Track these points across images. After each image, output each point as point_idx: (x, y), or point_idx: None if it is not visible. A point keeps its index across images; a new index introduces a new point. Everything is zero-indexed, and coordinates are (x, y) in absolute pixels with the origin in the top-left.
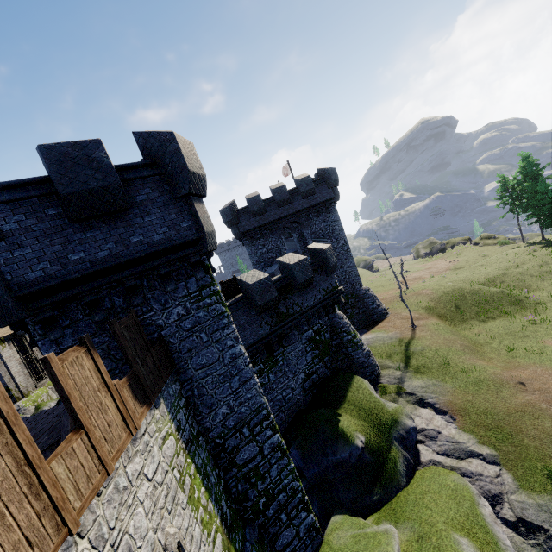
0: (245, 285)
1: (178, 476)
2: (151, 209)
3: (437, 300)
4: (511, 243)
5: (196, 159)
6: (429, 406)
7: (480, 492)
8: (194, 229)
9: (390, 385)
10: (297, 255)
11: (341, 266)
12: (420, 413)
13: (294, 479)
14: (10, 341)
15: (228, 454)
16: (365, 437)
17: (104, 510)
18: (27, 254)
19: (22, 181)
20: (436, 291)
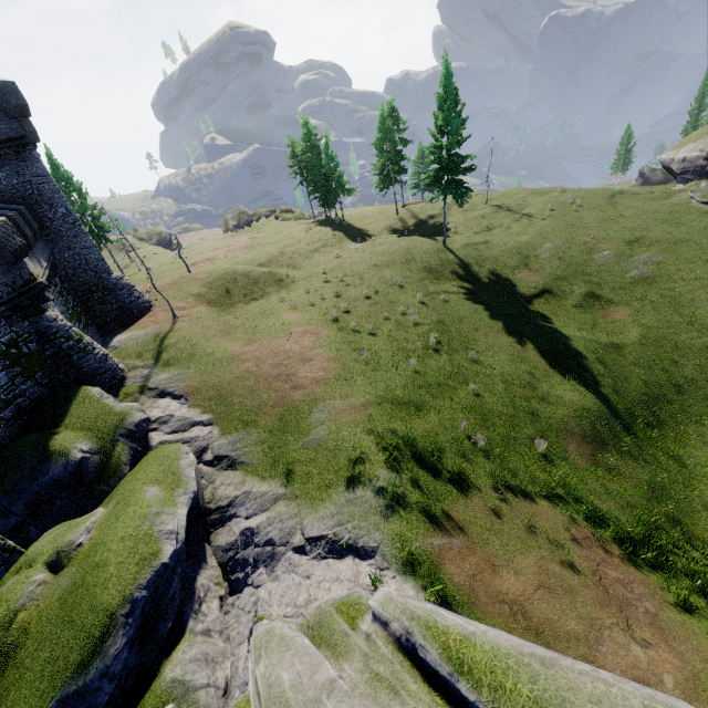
0: None
1: None
2: None
3: (210, 285)
4: (305, 219)
5: None
6: (169, 396)
7: (195, 450)
8: None
9: (133, 386)
10: None
11: (71, 246)
12: (159, 404)
13: None
14: None
15: None
16: (87, 445)
17: None
18: None
19: None
20: (211, 276)
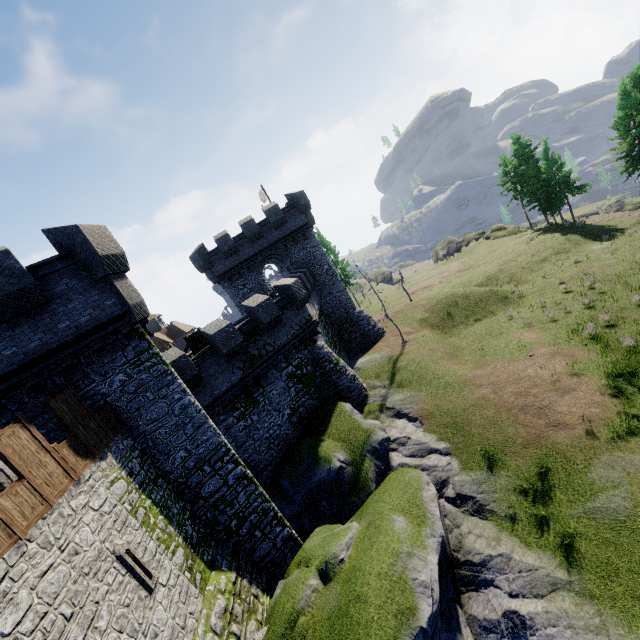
0: (208, 336)
1: (130, 508)
2: (72, 296)
3: (431, 310)
4: (520, 232)
5: (110, 240)
6: (404, 417)
7: (434, 480)
8: (119, 305)
9: (374, 404)
10: (261, 296)
11: (330, 292)
12: (396, 424)
13: (264, 501)
14: None
15: (192, 490)
16: (342, 456)
17: (50, 527)
18: None
19: None
20: (431, 301)
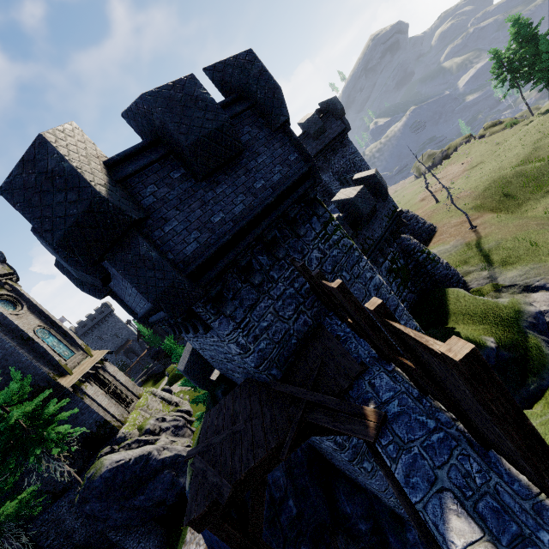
0: None
1: None
2: (258, 148)
3: (482, 196)
4: (519, 122)
5: None
6: (539, 289)
7: None
8: (302, 161)
9: (484, 287)
10: (352, 188)
11: None
12: (533, 299)
13: None
14: (88, 380)
15: None
16: (493, 338)
17: None
18: (175, 227)
19: (136, 147)
20: (476, 189)
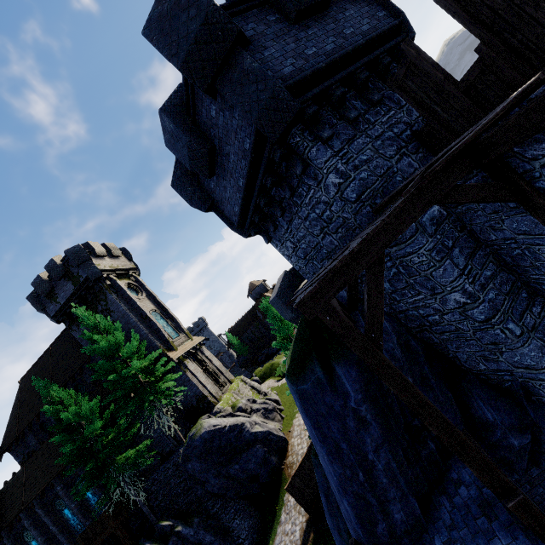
0: None
1: None
2: (344, 6)
3: None
4: None
5: None
6: None
7: None
8: (391, 18)
9: None
10: None
11: None
12: None
13: None
14: (190, 358)
15: None
16: None
17: None
18: (272, 54)
19: None
20: None
